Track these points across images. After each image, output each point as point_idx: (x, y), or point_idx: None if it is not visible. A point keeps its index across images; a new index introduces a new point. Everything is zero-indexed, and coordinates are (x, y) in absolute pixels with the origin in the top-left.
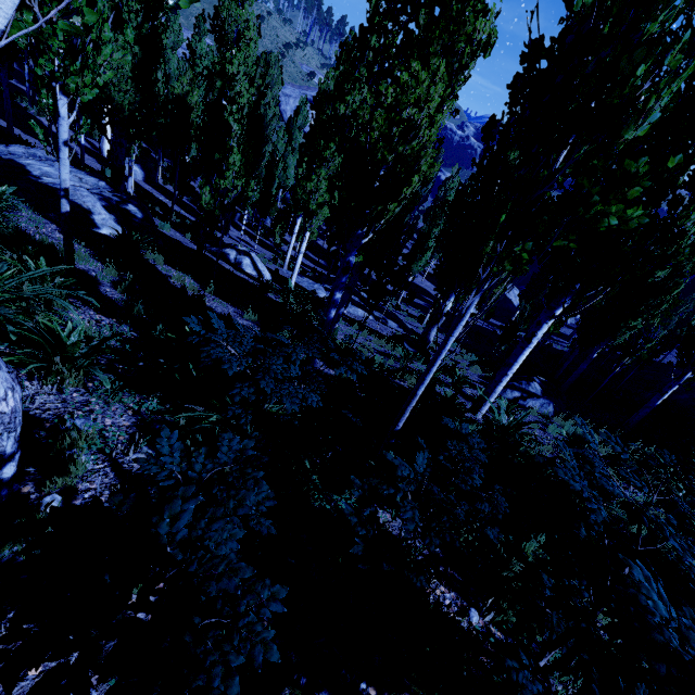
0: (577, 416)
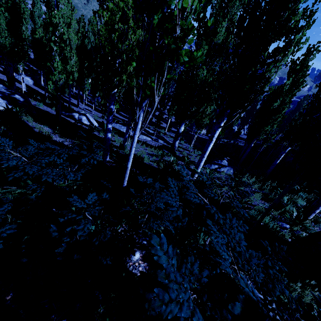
0: None
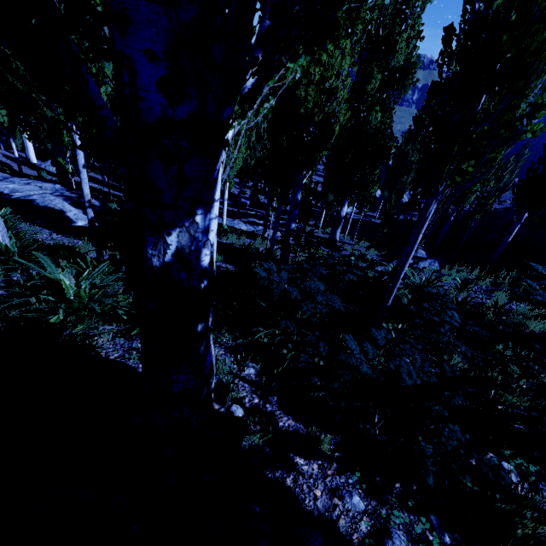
0: (456, 265)
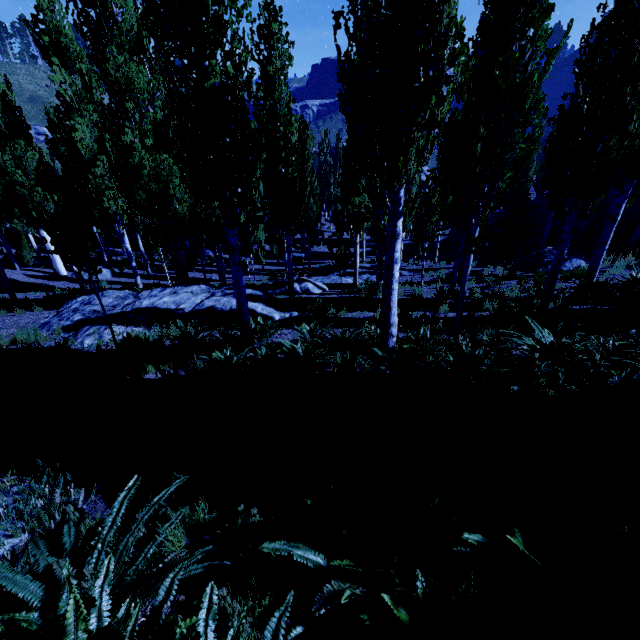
0: (605, 256)
